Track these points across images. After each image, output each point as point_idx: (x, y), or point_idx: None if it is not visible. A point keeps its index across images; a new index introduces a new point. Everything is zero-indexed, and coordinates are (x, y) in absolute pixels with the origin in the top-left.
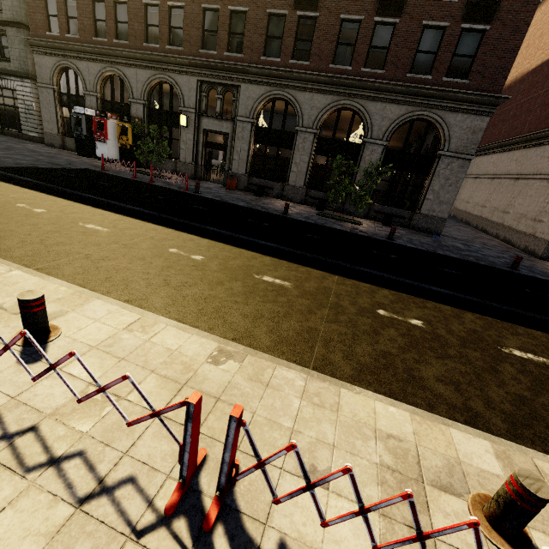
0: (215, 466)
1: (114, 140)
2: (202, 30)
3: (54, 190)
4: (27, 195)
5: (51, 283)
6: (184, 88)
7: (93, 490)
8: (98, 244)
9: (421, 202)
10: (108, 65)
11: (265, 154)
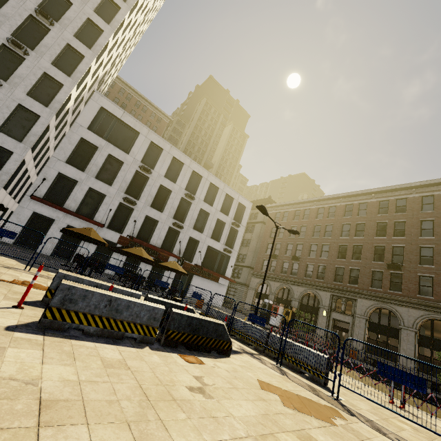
0: (398, 405)
1: (279, 316)
2: (335, 274)
3: None
4: None
5: None
6: (322, 297)
7: (369, 393)
8: None
9: None
10: (284, 284)
11: (377, 339)
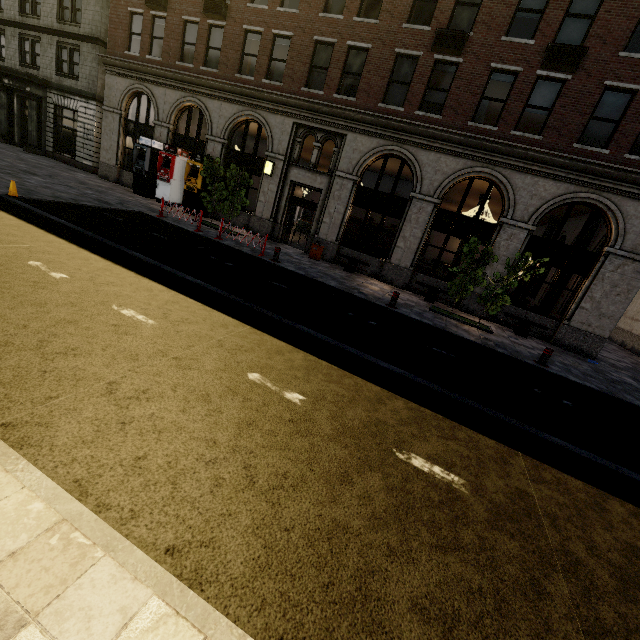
0: None
1: (180, 180)
2: (310, 65)
3: (91, 241)
4: (51, 245)
5: (14, 484)
6: (275, 130)
7: None
8: (134, 357)
9: (572, 311)
10: (189, 94)
11: (365, 221)
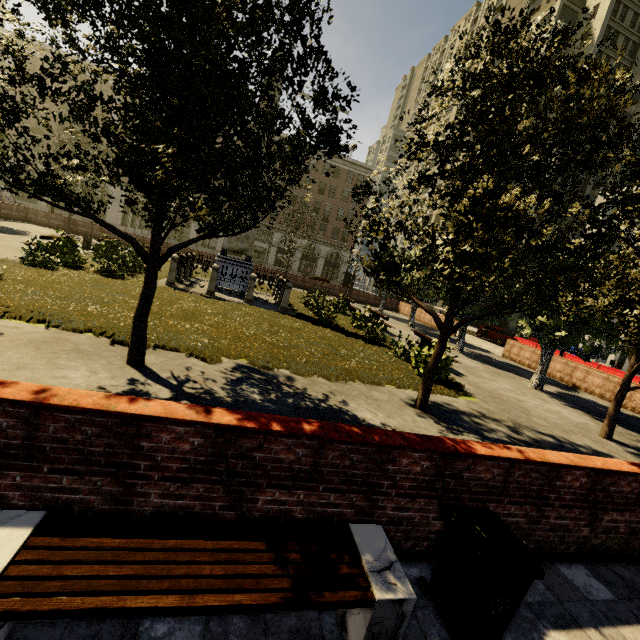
0: None
1: None
2: None
3: None
4: None
5: None
6: None
7: None
8: None
9: (105, 218)
10: None
11: None
